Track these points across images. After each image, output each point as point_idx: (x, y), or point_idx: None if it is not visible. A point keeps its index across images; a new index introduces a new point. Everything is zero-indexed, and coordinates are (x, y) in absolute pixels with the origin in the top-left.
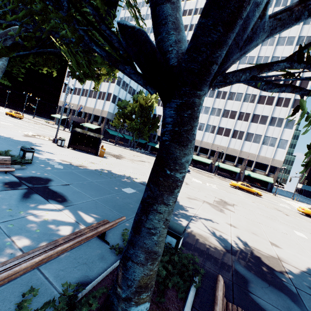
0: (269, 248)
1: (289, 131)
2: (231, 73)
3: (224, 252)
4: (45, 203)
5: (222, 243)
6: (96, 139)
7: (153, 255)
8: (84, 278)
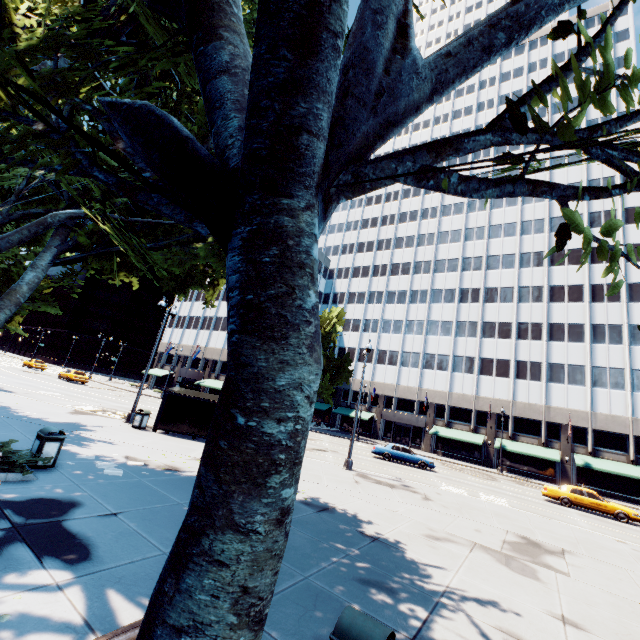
0: None
1: None
2: (371, 165)
3: None
4: (29, 569)
5: None
6: (214, 405)
7: None
8: None
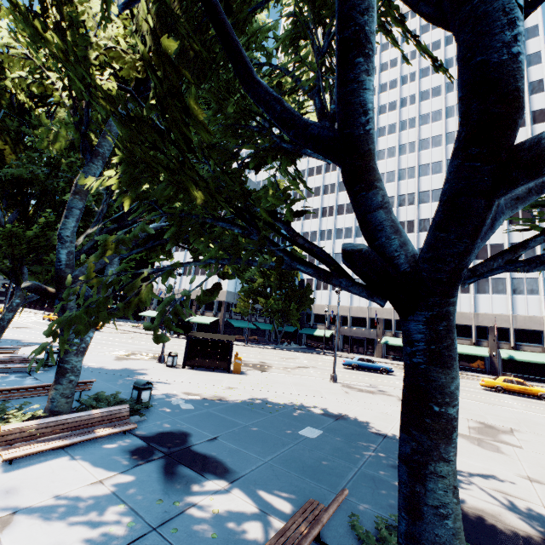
0: None
1: None
2: (479, 264)
3: None
4: (200, 481)
5: (534, 523)
6: (226, 343)
7: None
8: None
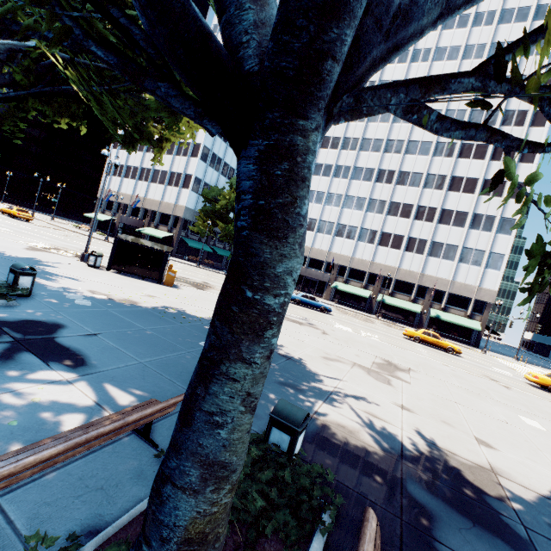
0: (475, 450)
1: (505, 238)
2: (372, 89)
3: (388, 459)
4: (41, 370)
5: (385, 441)
6: (160, 253)
7: (220, 471)
8: (92, 520)
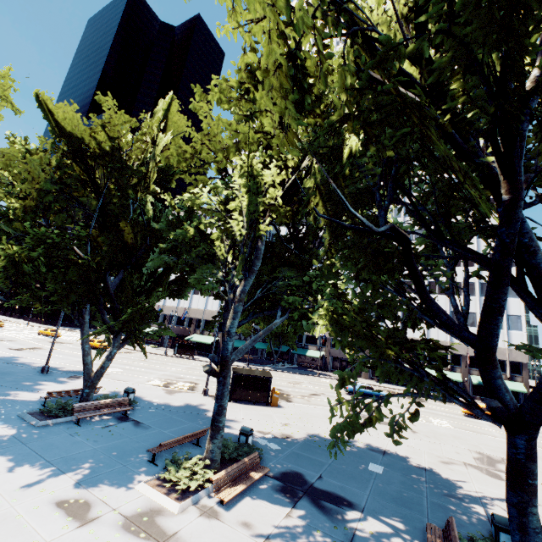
0: None
1: (516, 301)
2: None
3: None
4: (344, 512)
5: None
6: (266, 380)
7: None
8: None
